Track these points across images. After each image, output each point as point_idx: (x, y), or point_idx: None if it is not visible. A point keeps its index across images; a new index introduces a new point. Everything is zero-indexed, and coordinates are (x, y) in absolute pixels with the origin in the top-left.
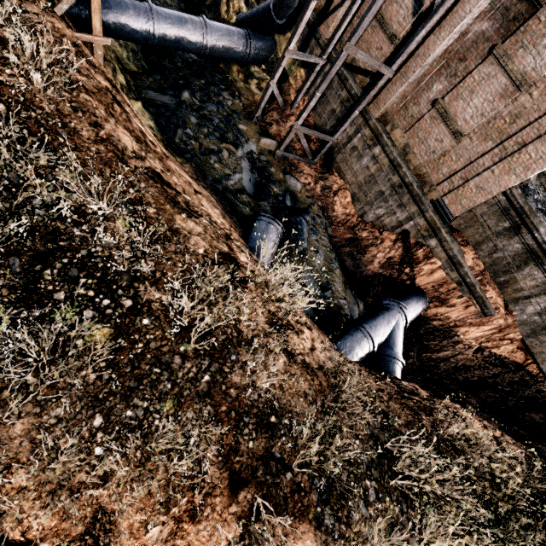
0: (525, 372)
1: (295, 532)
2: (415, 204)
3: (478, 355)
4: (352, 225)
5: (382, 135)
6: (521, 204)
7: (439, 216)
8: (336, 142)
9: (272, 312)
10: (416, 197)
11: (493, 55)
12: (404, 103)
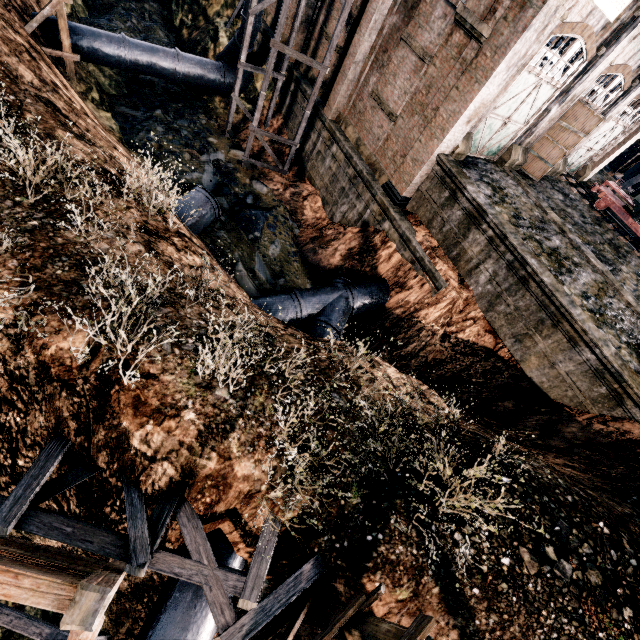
0: (497, 358)
1: (72, 331)
2: (369, 191)
3: (446, 344)
4: (321, 227)
5: (335, 132)
6: (449, 167)
7: (390, 198)
8: (305, 152)
9: (149, 223)
10: (367, 183)
11: (402, 39)
12: (353, 102)
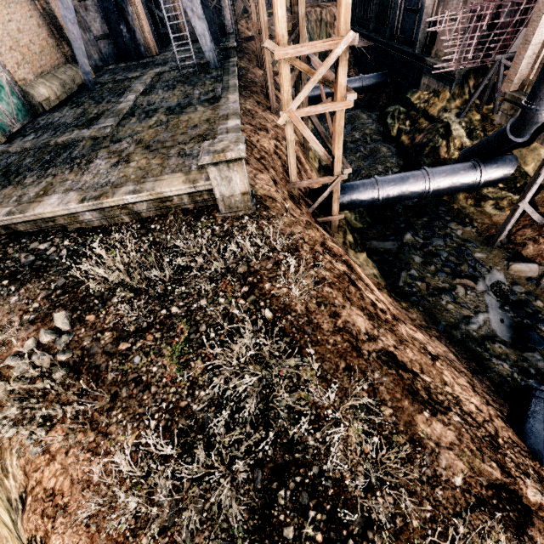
0: None
1: None
2: None
3: None
4: None
5: None
6: None
7: None
8: None
9: None
10: None
11: None
12: None
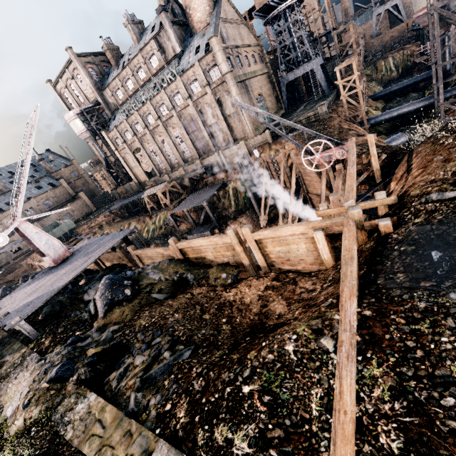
0: None
1: None
2: None
3: None
4: None
5: None
6: None
7: None
8: None
9: None
10: None
11: None
12: None
